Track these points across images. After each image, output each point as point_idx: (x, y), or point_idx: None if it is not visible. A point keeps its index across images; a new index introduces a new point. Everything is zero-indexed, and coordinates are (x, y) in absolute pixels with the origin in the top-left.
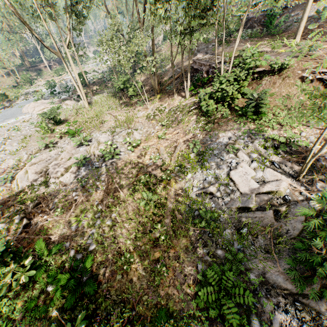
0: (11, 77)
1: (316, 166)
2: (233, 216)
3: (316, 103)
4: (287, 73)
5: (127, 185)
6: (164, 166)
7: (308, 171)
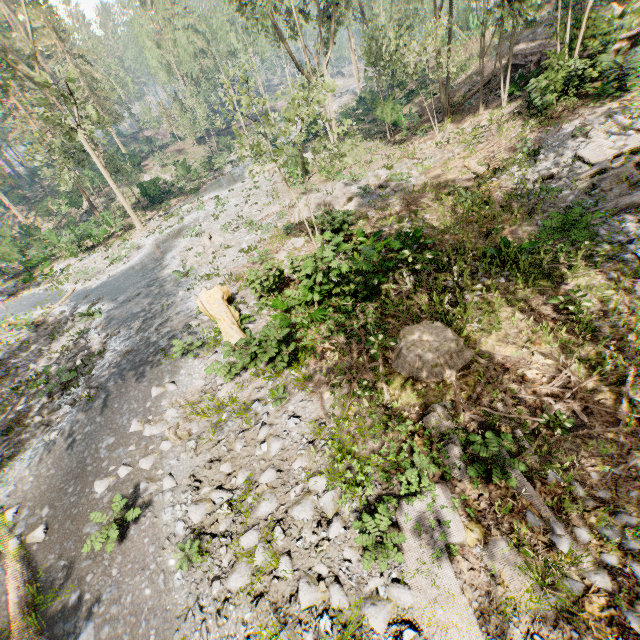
0: (202, 146)
1: None
2: (581, 186)
3: None
4: None
5: (432, 200)
6: (478, 178)
7: None
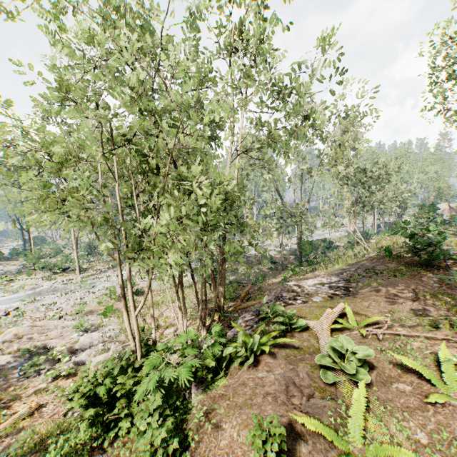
0: None
1: None
2: None
3: None
4: None
5: None
6: None
7: None
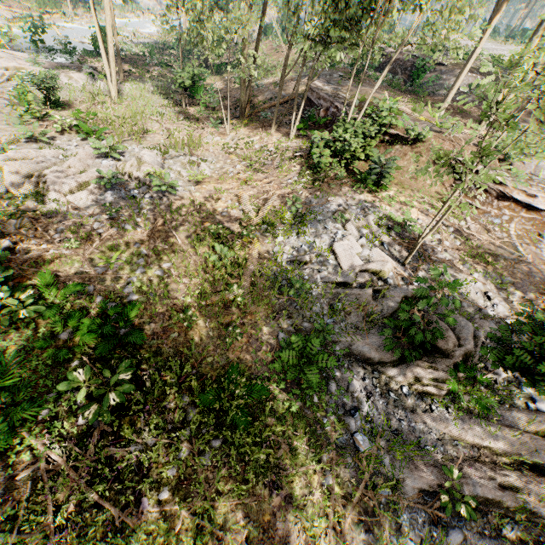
0: None
1: (423, 256)
2: (328, 292)
3: (440, 192)
4: (422, 147)
5: (187, 233)
6: (245, 220)
7: (415, 259)
